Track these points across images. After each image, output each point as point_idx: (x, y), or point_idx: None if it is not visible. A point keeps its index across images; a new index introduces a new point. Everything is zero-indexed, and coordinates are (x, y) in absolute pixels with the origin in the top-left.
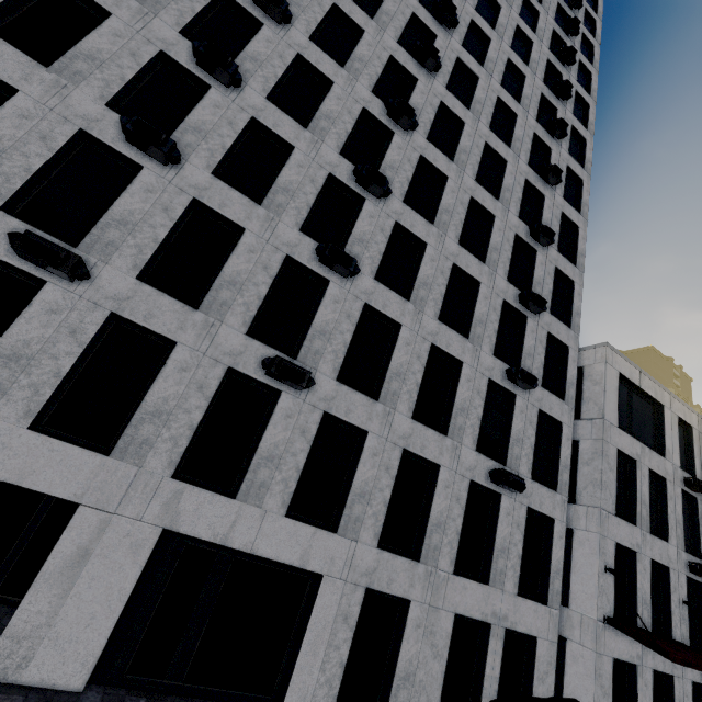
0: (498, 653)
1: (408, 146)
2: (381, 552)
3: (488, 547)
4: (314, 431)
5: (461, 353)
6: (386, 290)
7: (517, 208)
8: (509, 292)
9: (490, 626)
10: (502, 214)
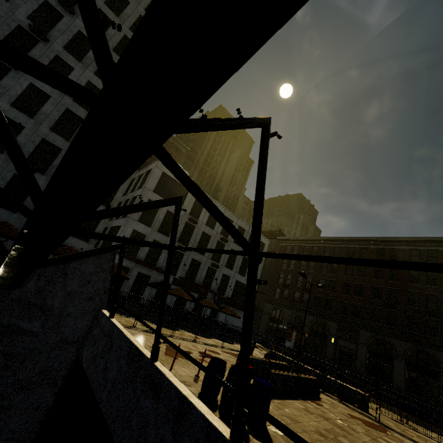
0: None
1: (48, 49)
2: None
3: None
4: None
5: (62, 146)
6: (18, 111)
7: None
8: None
9: None
10: None
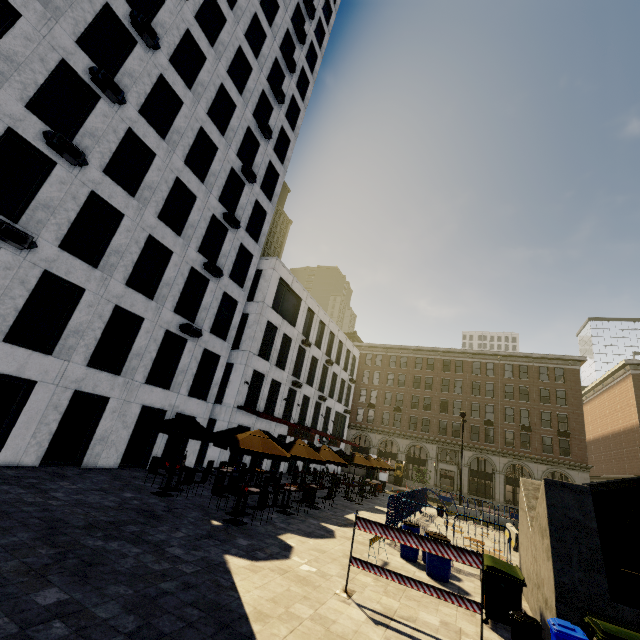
0: None
1: (150, 61)
2: (89, 369)
3: (174, 370)
4: (34, 283)
5: (173, 246)
6: (114, 184)
7: (237, 148)
8: (219, 209)
9: (167, 412)
10: (225, 149)
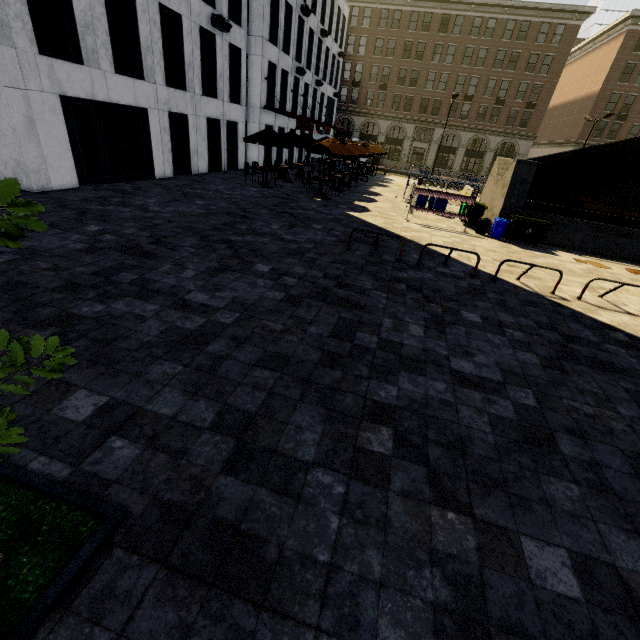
0: (225, 133)
1: None
2: (169, 89)
3: (213, 76)
4: None
5: None
6: None
7: None
8: None
9: (221, 121)
10: None
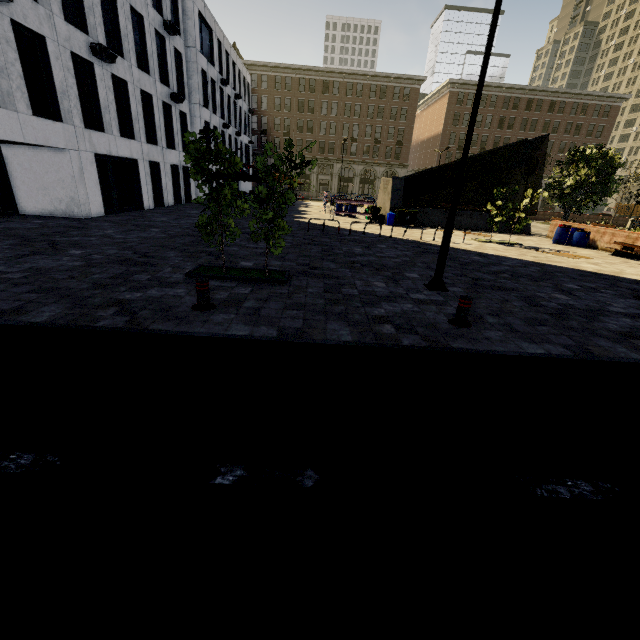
0: (182, 175)
1: None
2: (148, 145)
3: (171, 134)
4: (112, 87)
5: (142, 9)
6: None
7: None
8: None
9: (179, 166)
10: None
